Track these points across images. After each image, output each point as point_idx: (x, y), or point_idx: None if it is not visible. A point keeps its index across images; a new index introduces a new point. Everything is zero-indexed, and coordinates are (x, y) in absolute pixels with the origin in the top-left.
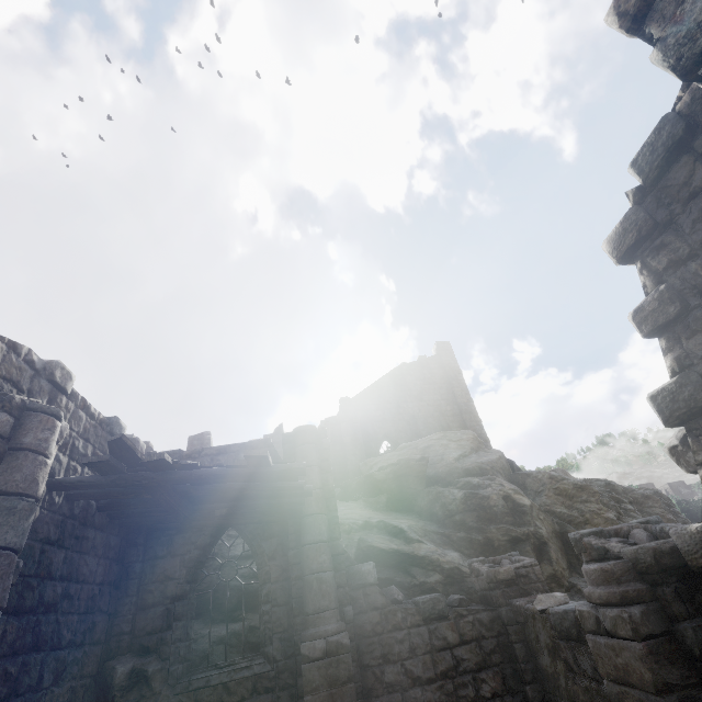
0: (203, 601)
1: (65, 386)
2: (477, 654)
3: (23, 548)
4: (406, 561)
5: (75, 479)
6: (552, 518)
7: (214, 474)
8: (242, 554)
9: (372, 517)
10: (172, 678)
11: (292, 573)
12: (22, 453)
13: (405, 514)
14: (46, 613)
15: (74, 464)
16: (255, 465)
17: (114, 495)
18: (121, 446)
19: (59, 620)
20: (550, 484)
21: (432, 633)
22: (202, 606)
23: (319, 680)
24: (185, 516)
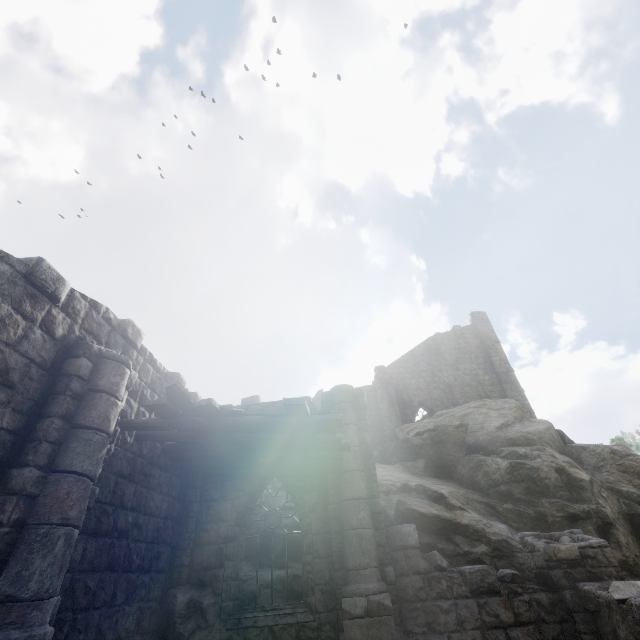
0: (252, 545)
1: (135, 342)
2: (537, 639)
3: (101, 478)
4: (448, 527)
5: (141, 421)
6: (617, 497)
7: (256, 421)
8: (287, 505)
9: (410, 480)
10: (224, 613)
11: (332, 526)
12: (98, 394)
13: (444, 481)
14: (119, 538)
15: (142, 410)
16: (293, 414)
17: (173, 438)
18: (176, 392)
19: (130, 546)
20: (611, 459)
21: (482, 607)
22: (251, 549)
23: (361, 639)
24: (233, 461)
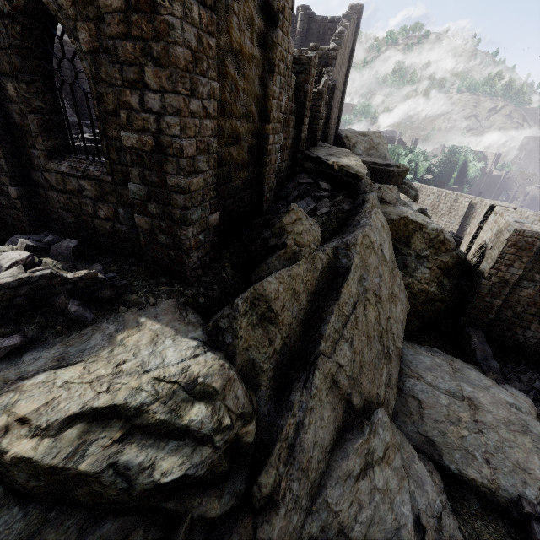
0: None
1: None
2: None
3: None
4: None
5: None
6: None
7: None
8: None
9: None
10: None
11: None
12: None
13: None
14: None
15: None
16: None
17: None
18: None
19: None
20: None
21: None
22: None
23: None
24: None
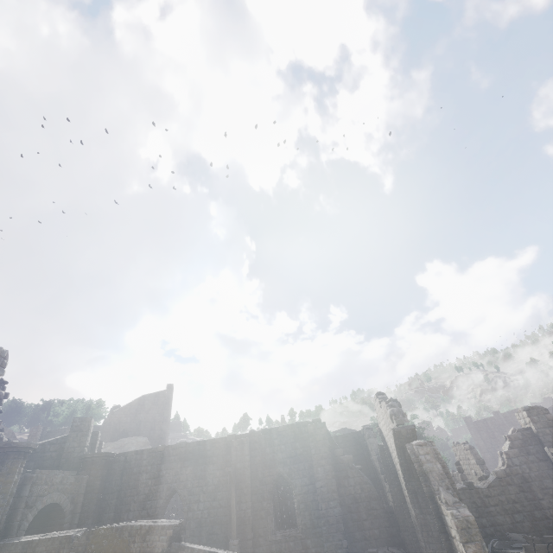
0: None
1: None
2: None
3: None
4: None
5: None
6: None
7: None
8: None
9: None
10: None
11: None
12: None
13: None
14: None
15: None
16: None
17: None
18: None
19: None
20: None
21: None
22: None
23: None
24: None
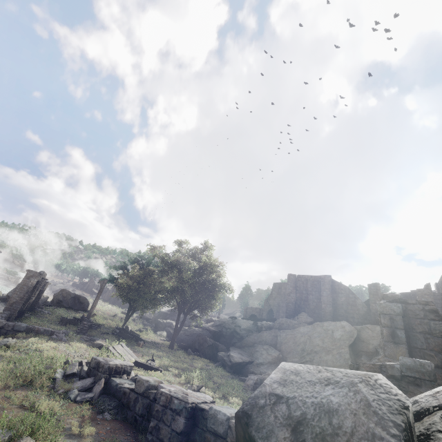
0: None
1: None
2: None
3: None
4: None
5: None
6: None
7: None
8: None
9: None
10: None
11: None
12: None
13: None
14: None
15: None
16: None
17: None
18: None
19: None
20: None
21: None
22: None
23: None
24: None
